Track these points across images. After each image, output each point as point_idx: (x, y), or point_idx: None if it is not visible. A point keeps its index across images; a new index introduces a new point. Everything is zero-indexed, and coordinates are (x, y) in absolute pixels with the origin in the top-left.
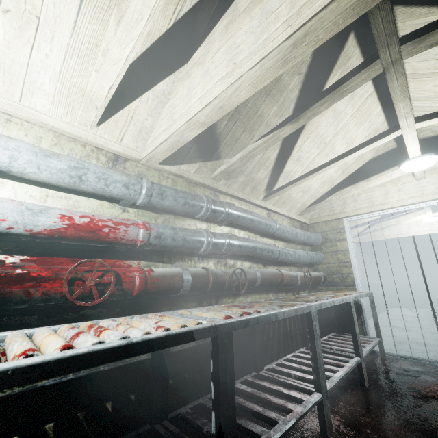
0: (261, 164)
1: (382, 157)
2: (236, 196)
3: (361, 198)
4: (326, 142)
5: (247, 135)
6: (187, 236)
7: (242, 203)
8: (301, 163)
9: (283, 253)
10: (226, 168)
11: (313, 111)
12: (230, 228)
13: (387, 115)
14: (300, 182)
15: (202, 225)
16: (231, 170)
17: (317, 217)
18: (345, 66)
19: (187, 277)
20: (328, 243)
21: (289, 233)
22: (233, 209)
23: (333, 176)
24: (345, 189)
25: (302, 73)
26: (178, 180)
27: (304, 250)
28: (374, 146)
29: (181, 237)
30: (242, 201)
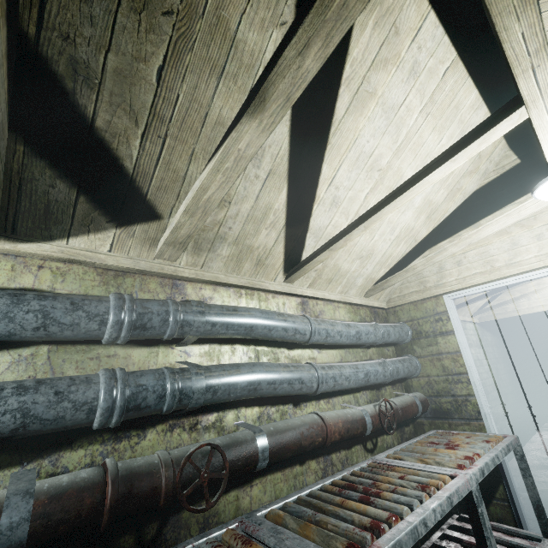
0: (259, 220)
1: (496, 183)
2: (224, 283)
3: (469, 258)
4: (382, 167)
5: (203, 167)
6: (35, 404)
7: (242, 293)
8: (342, 210)
9: (329, 378)
10: (170, 235)
11: (288, 74)
12: (210, 345)
13: (492, 107)
14: (340, 244)
15: (132, 353)
16: (184, 237)
17: (399, 295)
18: (382, 5)
19: (15, 521)
20: (424, 340)
21: (342, 334)
22: (195, 314)
23: (412, 226)
24: (438, 245)
25: (285, 23)
26: (73, 269)
27: (377, 360)
28: (471, 153)
29: (12, 412)
30: (242, 289)
